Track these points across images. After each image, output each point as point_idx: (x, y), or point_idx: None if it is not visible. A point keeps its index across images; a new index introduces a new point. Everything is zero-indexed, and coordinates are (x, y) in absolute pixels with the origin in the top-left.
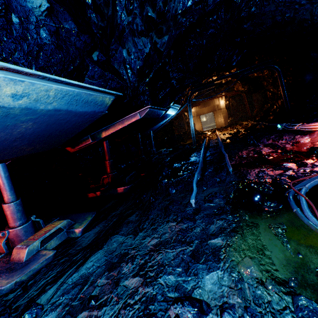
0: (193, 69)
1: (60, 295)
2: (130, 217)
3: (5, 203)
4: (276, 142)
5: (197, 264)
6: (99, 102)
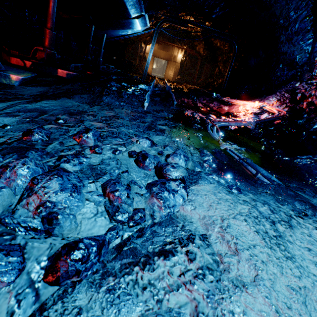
0: None
1: (15, 111)
2: (82, 95)
3: None
4: (208, 104)
5: (149, 131)
6: None
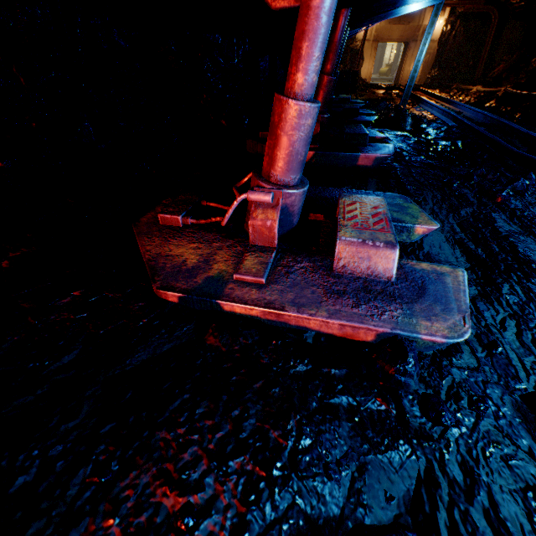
0: None
1: None
2: (498, 223)
3: (292, 98)
4: None
5: None
6: None
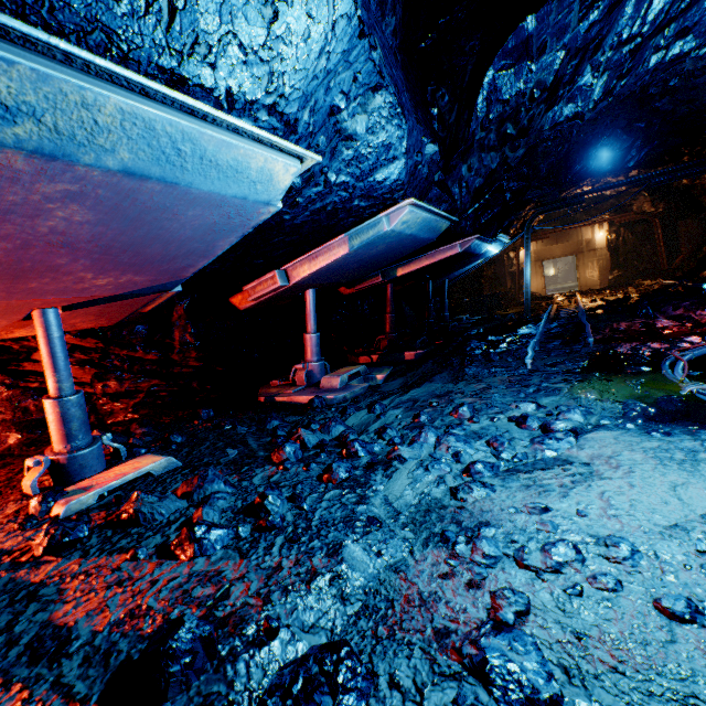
0: (545, 174)
1: (396, 404)
2: (440, 374)
3: (307, 333)
4: (690, 313)
5: (534, 394)
6: (437, 228)
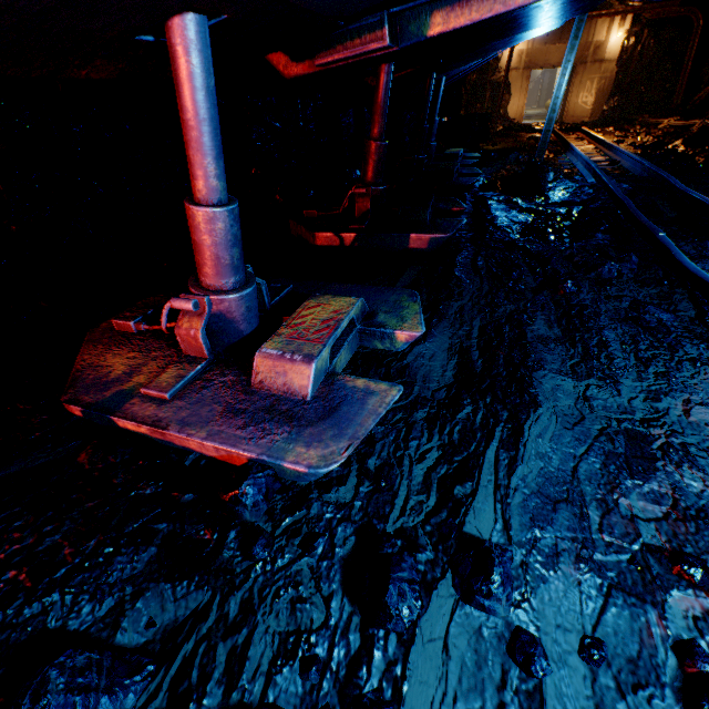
0: None
1: (527, 524)
2: (533, 325)
3: (196, 203)
4: None
5: None
6: None
